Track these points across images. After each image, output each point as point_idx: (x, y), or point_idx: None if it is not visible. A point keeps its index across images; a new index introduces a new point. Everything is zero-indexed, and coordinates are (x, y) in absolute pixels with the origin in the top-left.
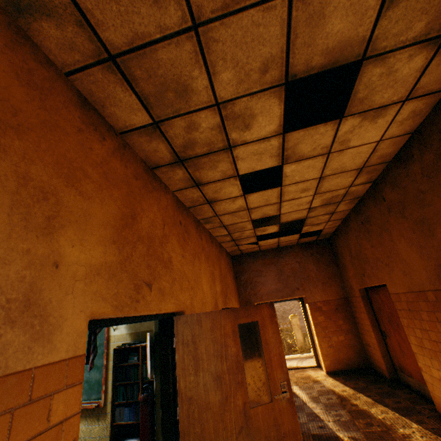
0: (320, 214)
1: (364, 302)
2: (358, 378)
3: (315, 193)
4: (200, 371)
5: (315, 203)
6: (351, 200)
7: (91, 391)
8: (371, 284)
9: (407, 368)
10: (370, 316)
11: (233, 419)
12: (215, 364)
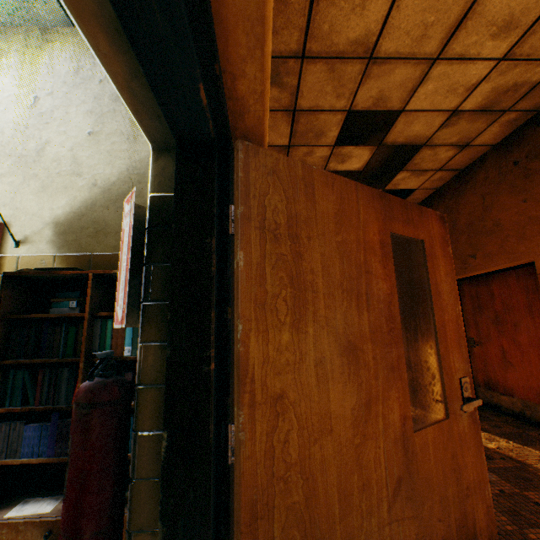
0: (448, 143)
1: None
2: (416, 397)
3: (508, 54)
4: (308, 321)
5: (473, 98)
6: (518, 117)
7: None
8: (487, 267)
9: (506, 385)
10: None
11: (381, 460)
12: (344, 311)
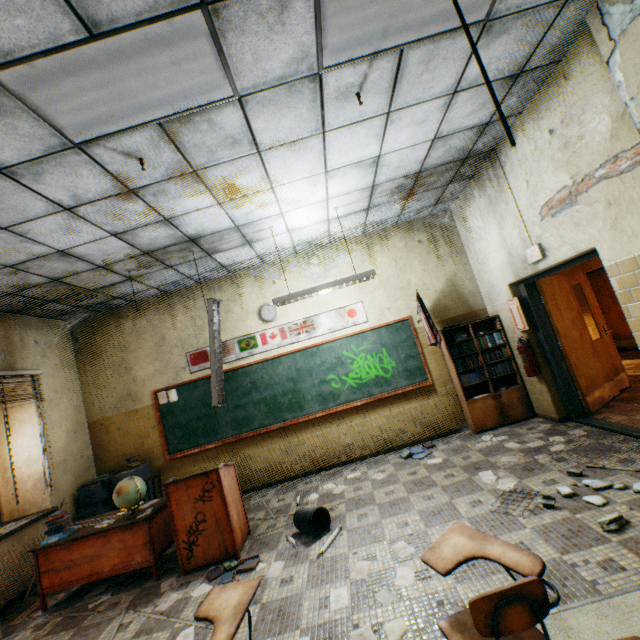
0: None
1: (577, 290)
2: None
3: None
4: (563, 318)
5: None
6: None
7: (413, 376)
8: (599, 266)
9: (625, 333)
10: (582, 301)
11: (587, 348)
12: (568, 313)
